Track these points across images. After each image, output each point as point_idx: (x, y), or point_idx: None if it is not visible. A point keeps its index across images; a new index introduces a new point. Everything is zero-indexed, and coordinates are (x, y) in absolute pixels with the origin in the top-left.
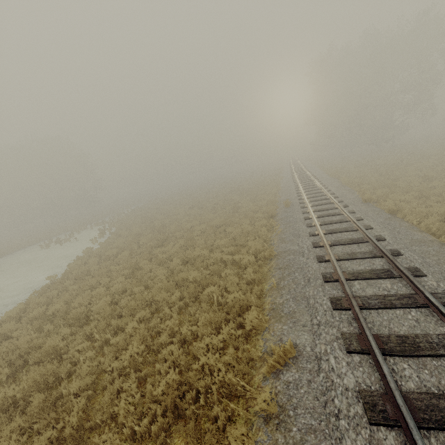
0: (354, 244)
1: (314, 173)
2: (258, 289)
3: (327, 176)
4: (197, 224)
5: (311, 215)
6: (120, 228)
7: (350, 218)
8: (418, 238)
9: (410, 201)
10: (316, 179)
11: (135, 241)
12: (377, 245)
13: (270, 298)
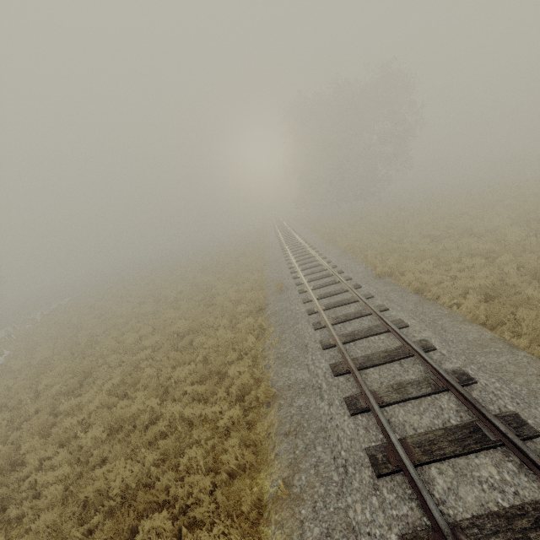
0: (395, 362)
1: (305, 237)
2: (252, 501)
3: (321, 241)
4: (149, 333)
5: (317, 307)
6: (15, 353)
7: (372, 309)
8: (476, 339)
9: (430, 271)
10: (309, 246)
11: (30, 385)
12: (434, 366)
13: (280, 536)
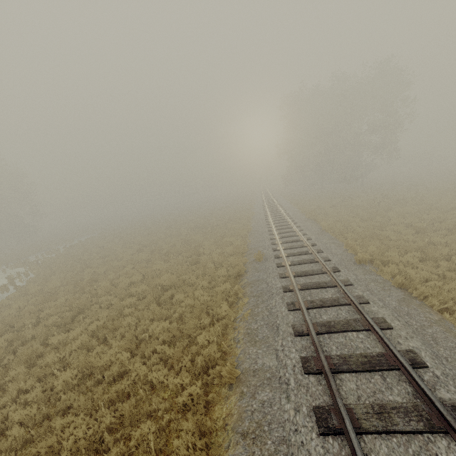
0: (376, 372)
1: (288, 211)
2: None
3: (303, 217)
4: (139, 280)
5: (293, 285)
6: (35, 278)
7: (351, 299)
8: None
9: (414, 265)
10: (291, 220)
11: (35, 312)
12: (428, 393)
13: None
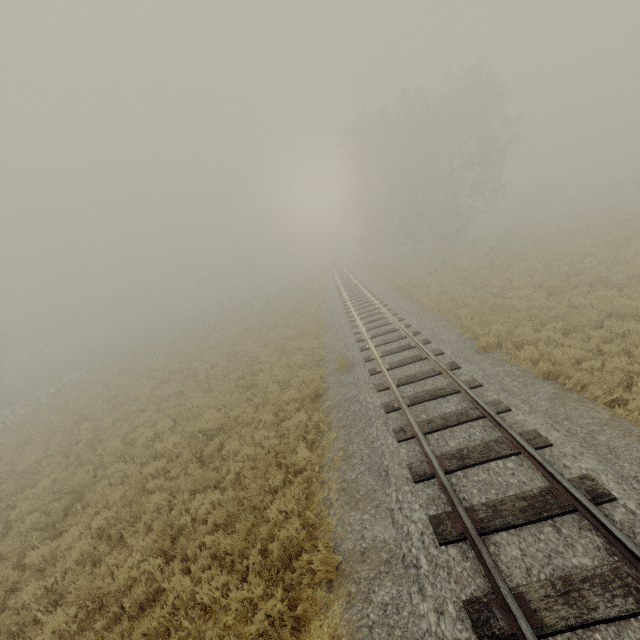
0: (544, 521)
1: (372, 289)
2: None
3: (394, 294)
4: (167, 429)
5: (397, 400)
6: (1, 452)
7: (484, 409)
8: None
9: (558, 342)
10: (378, 302)
11: (1, 512)
12: (629, 547)
13: None
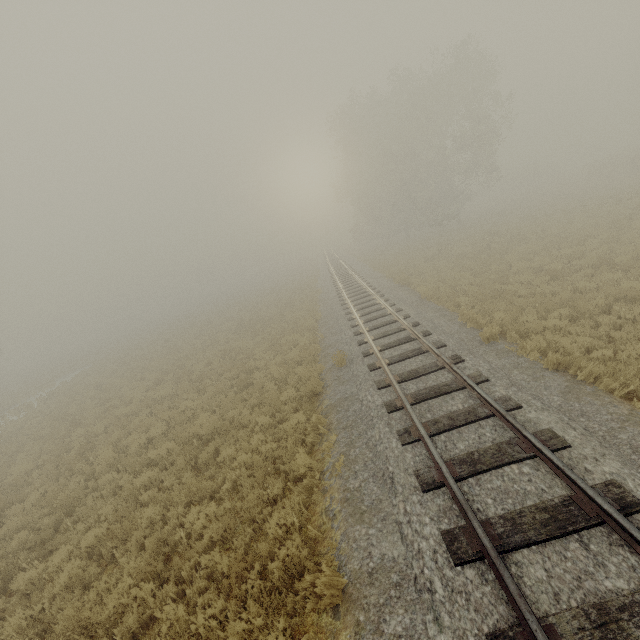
0: (569, 536)
1: (368, 278)
2: None
3: (391, 283)
4: (161, 434)
5: (400, 398)
6: None
7: (493, 407)
8: None
9: (564, 329)
10: (375, 292)
11: None
12: None
13: None
